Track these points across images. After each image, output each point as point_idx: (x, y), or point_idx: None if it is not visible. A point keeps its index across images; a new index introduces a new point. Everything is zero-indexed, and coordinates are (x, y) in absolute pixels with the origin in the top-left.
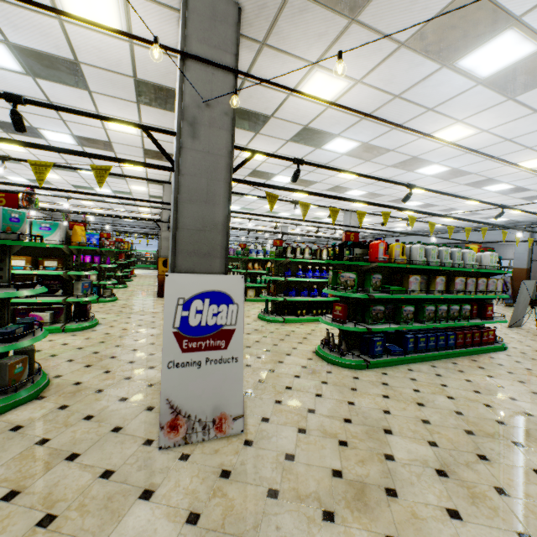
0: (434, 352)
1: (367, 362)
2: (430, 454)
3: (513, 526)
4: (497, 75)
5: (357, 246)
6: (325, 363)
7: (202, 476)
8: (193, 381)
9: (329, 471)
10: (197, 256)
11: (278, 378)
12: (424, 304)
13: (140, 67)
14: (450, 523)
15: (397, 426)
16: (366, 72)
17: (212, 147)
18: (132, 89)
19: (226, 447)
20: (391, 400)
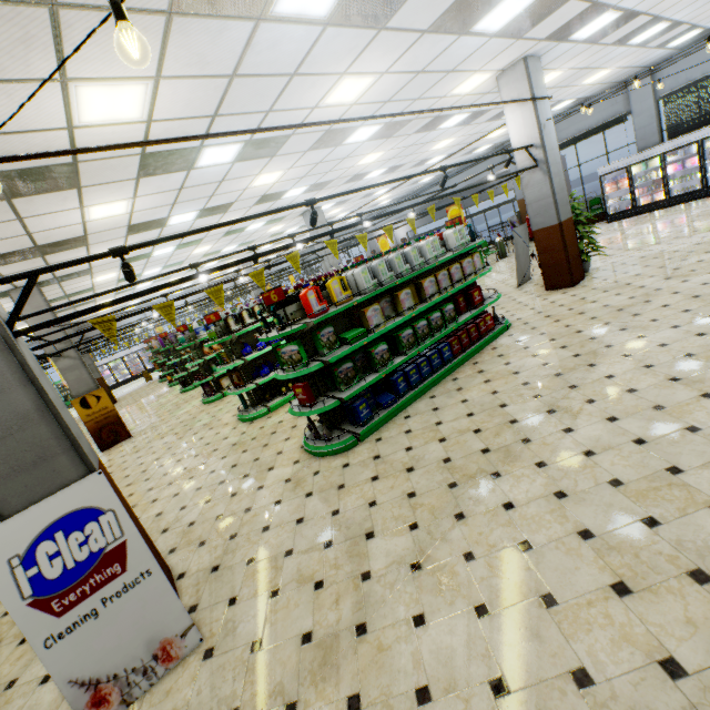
0: (431, 378)
1: (358, 435)
2: (409, 544)
3: (471, 601)
4: (340, 8)
5: (288, 302)
6: (313, 460)
7: None
8: (97, 637)
9: (298, 641)
10: (23, 472)
11: (255, 519)
12: (399, 332)
13: None
14: (413, 636)
15: (381, 521)
16: (155, 63)
17: None
18: None
19: (181, 678)
20: (380, 481)
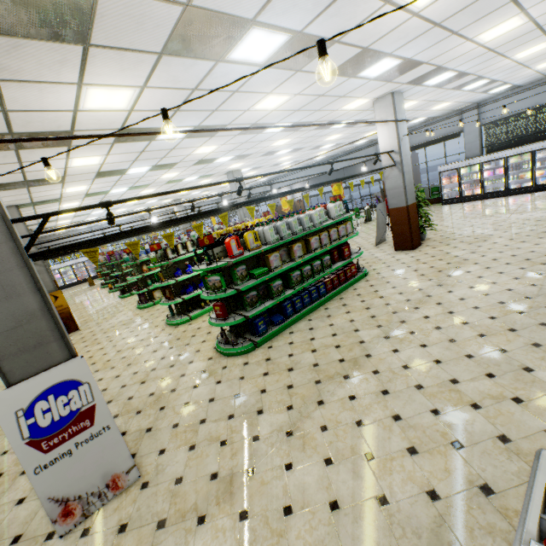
0: (310, 306)
1: (256, 343)
2: (286, 419)
3: (323, 455)
4: (272, 58)
5: (216, 245)
6: (222, 358)
7: (102, 542)
8: (70, 469)
9: (208, 478)
10: (26, 352)
11: (179, 397)
12: (291, 273)
13: None
14: (284, 476)
15: (268, 403)
16: (144, 79)
17: None
18: None
19: (125, 500)
20: (269, 376)
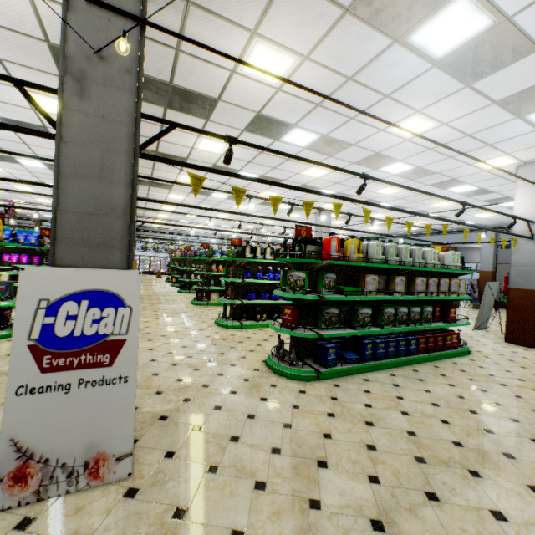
0: (394, 359)
1: (319, 373)
2: (368, 495)
3: None
4: (453, 55)
5: (310, 242)
6: (272, 375)
7: None
8: (56, 411)
9: (227, 534)
10: (87, 246)
11: (210, 396)
12: (383, 307)
13: (50, 27)
14: None
15: (335, 456)
16: (312, 46)
17: (109, 111)
18: (50, 58)
19: (96, 502)
20: (336, 420)
